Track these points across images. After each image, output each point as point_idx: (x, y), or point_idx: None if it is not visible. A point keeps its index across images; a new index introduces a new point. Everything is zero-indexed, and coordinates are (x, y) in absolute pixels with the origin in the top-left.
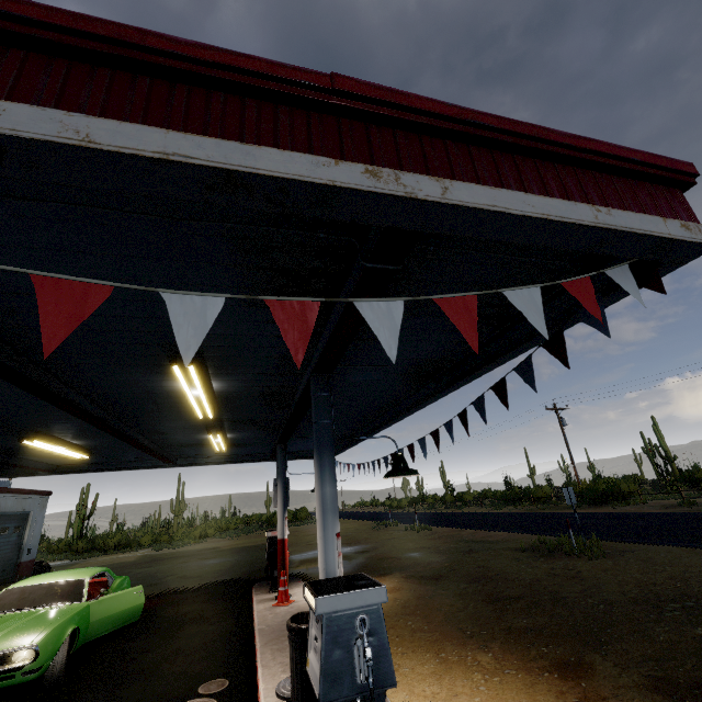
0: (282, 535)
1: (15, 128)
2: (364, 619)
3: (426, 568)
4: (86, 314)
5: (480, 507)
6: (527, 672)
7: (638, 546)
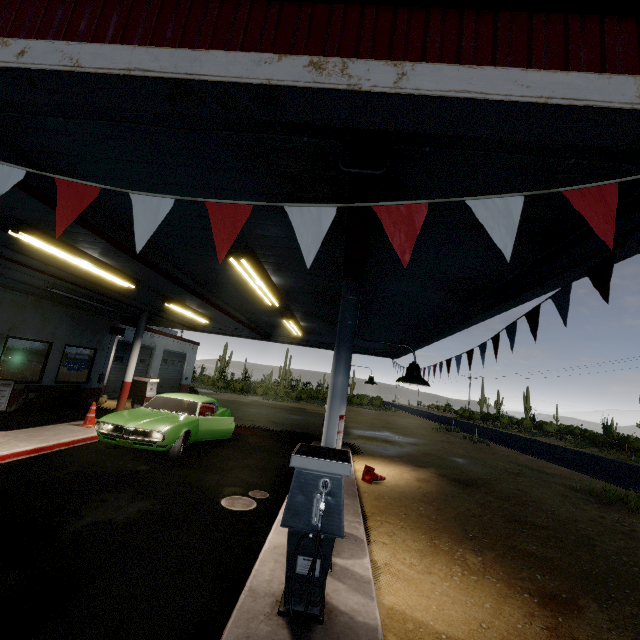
0: None
1: (34, 62)
2: (327, 482)
3: (462, 474)
4: (82, 209)
5: (559, 440)
6: (506, 585)
7: None
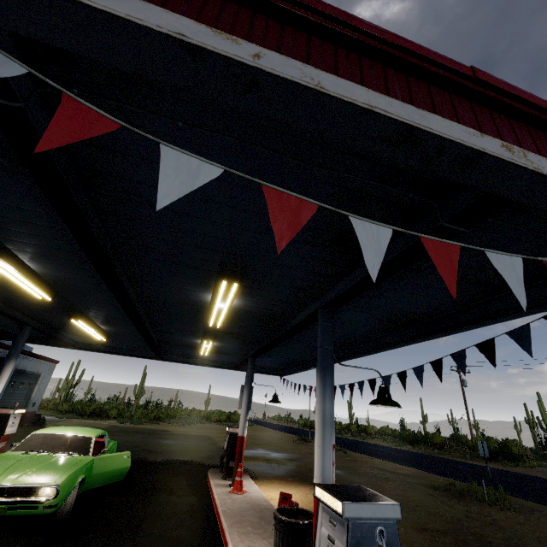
0: (242, 433)
1: (274, 69)
2: (382, 531)
3: None
4: (298, 223)
5: (382, 441)
6: None
7: (544, 507)
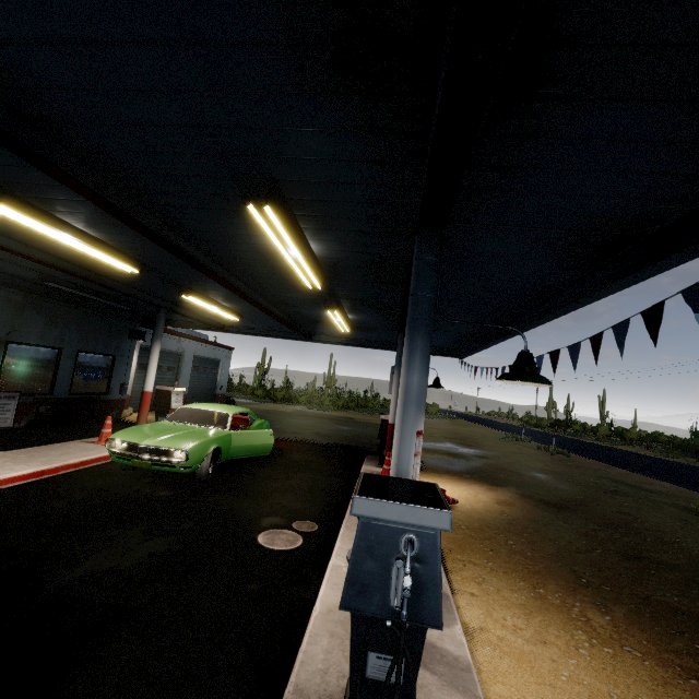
0: (393, 421)
1: None
2: (413, 540)
3: (549, 493)
4: None
5: (645, 449)
6: (659, 664)
7: None
